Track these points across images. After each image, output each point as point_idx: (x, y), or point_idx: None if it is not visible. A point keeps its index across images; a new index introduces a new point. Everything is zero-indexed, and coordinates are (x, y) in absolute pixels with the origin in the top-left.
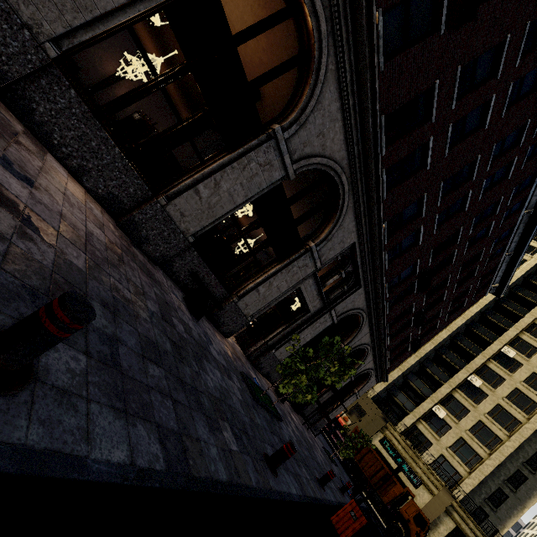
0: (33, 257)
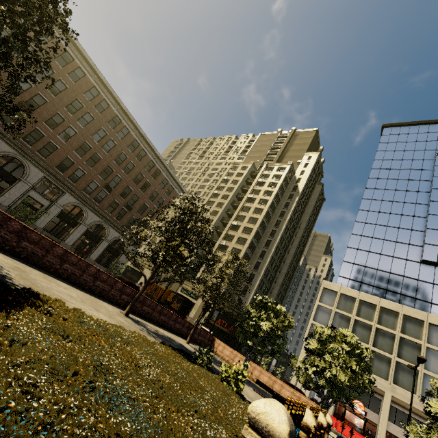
0: None
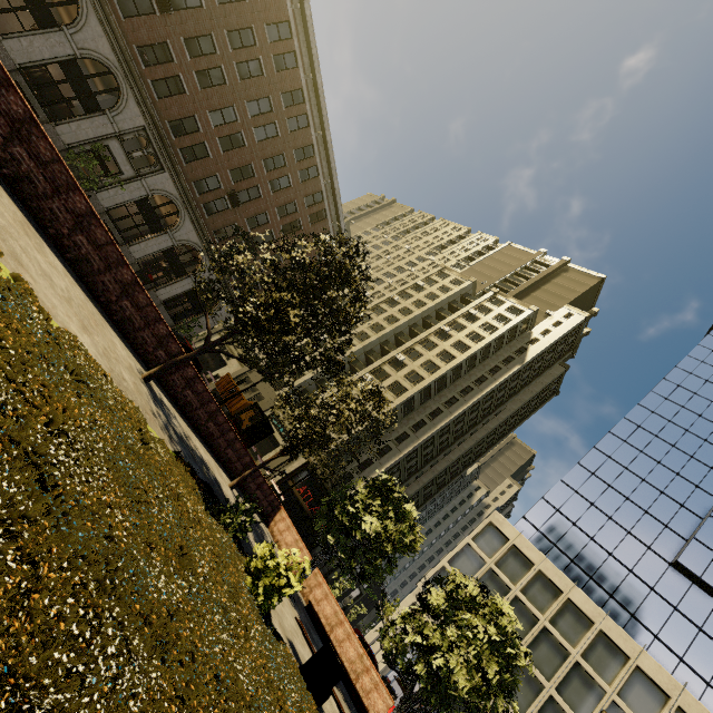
0: None
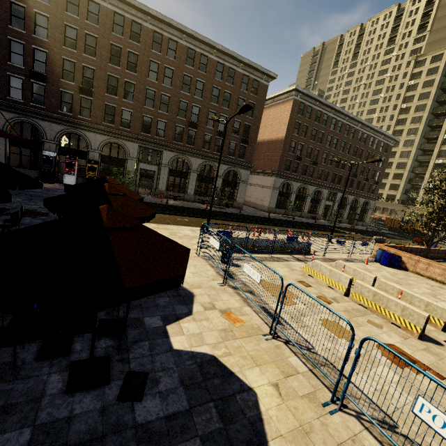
0: (309, 221)
